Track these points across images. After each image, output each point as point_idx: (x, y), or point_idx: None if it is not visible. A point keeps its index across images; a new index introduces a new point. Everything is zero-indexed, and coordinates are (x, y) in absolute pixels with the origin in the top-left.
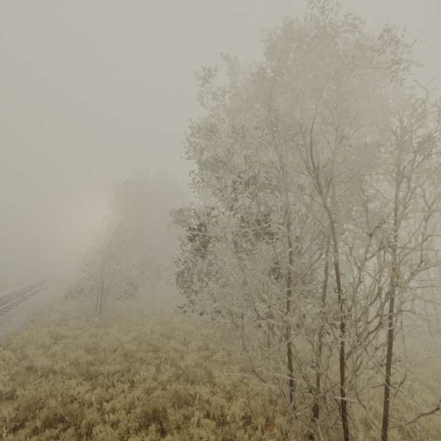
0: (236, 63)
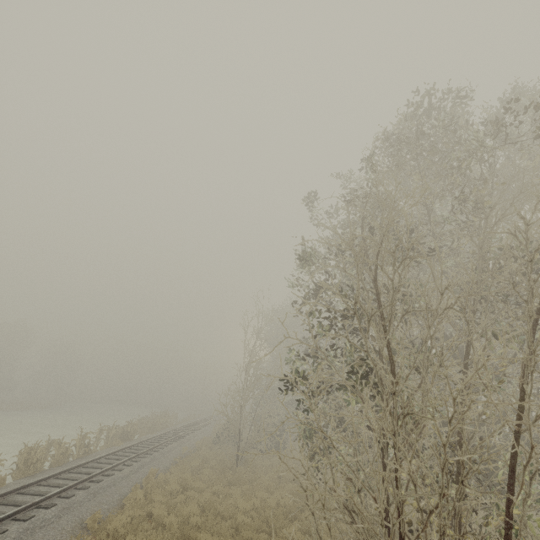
0: (351, 175)
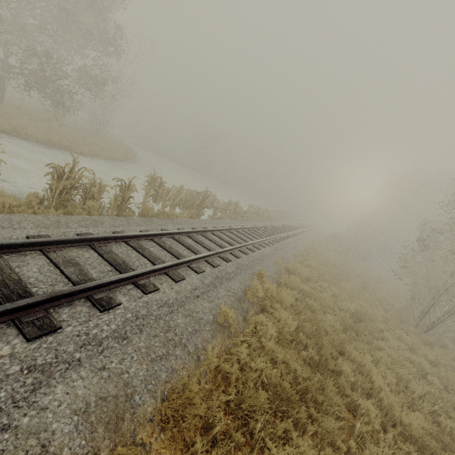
0: None
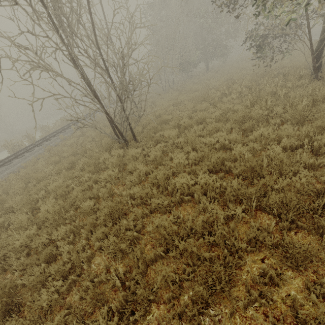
0: None
